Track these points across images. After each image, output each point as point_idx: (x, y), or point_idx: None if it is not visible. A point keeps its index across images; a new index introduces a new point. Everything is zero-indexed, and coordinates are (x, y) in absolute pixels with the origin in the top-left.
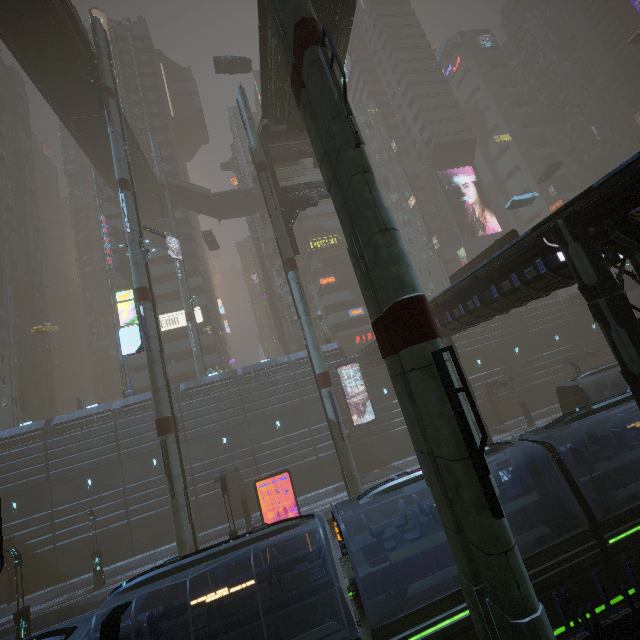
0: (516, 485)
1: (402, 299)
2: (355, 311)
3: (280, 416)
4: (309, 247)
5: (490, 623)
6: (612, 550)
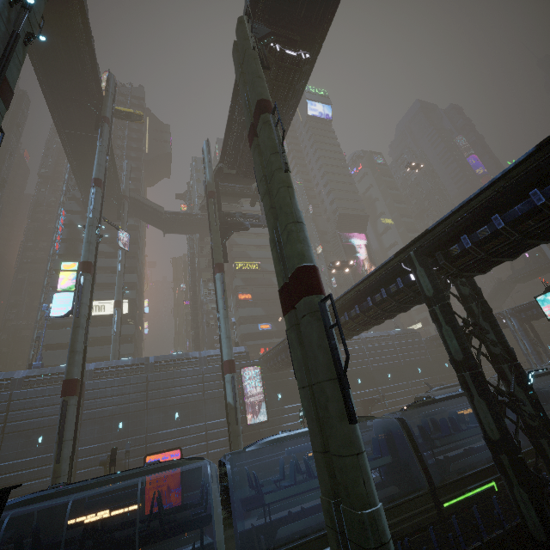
0: (376, 451)
1: (302, 265)
2: (264, 325)
3: (180, 407)
4: (235, 267)
5: (342, 533)
6: (446, 513)
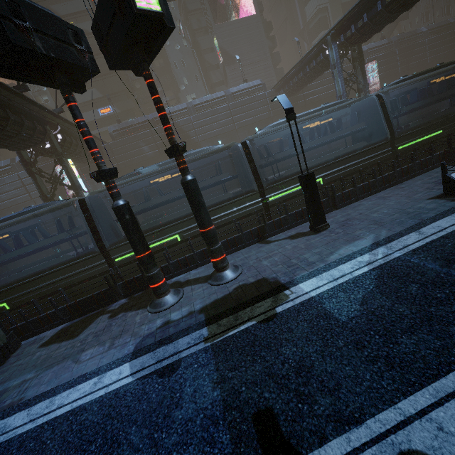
0: None
1: None
2: (104, 110)
3: (14, 208)
4: None
5: None
6: None
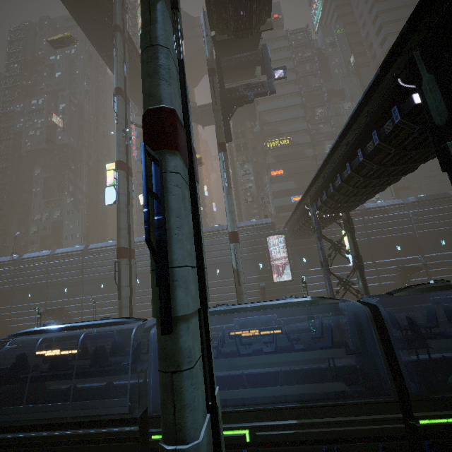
0: (328, 338)
1: (146, 111)
2: (296, 198)
3: (220, 266)
4: (266, 146)
5: None
6: (422, 431)
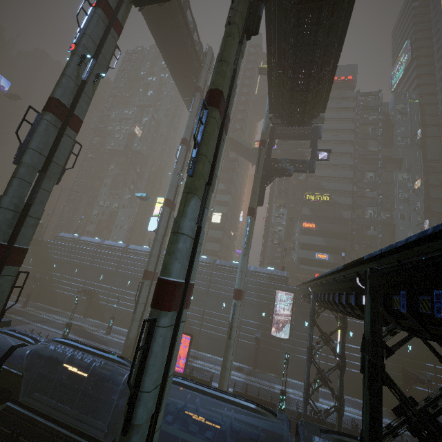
0: None
1: (160, 277)
2: (321, 255)
3: (227, 301)
4: (305, 197)
5: None
6: None
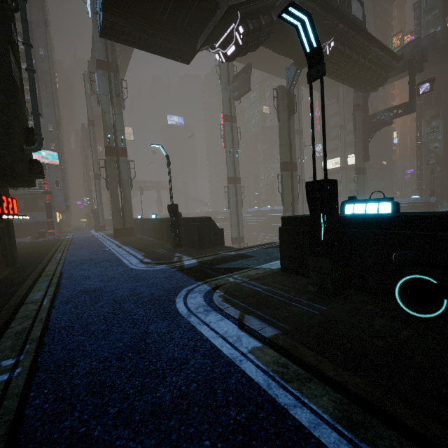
0: None
1: None
2: None
3: None
4: None
5: None
6: None
